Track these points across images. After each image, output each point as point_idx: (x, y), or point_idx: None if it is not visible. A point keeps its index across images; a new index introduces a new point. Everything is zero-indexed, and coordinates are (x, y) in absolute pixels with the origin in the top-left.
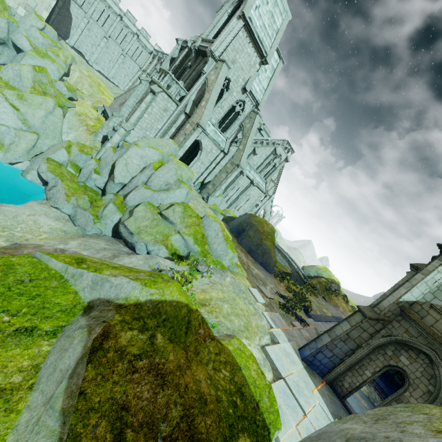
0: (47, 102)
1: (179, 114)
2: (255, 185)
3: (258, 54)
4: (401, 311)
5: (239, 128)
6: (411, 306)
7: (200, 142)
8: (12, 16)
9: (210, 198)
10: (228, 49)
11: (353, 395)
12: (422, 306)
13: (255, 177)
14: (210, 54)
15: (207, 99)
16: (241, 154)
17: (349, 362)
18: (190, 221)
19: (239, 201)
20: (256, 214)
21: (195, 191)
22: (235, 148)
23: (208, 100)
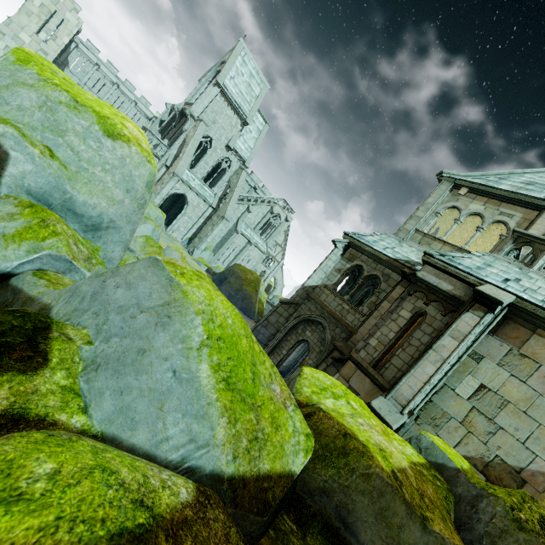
0: None
1: (161, 167)
2: (253, 244)
3: (239, 117)
4: (306, 294)
5: (227, 184)
6: (314, 290)
7: (185, 196)
8: None
9: (195, 251)
10: (207, 111)
11: None
12: (320, 288)
13: (252, 236)
14: (190, 114)
15: (185, 152)
16: (227, 207)
17: (271, 346)
18: (151, 250)
19: (237, 262)
20: (265, 282)
21: (180, 245)
22: None
23: (185, 153)
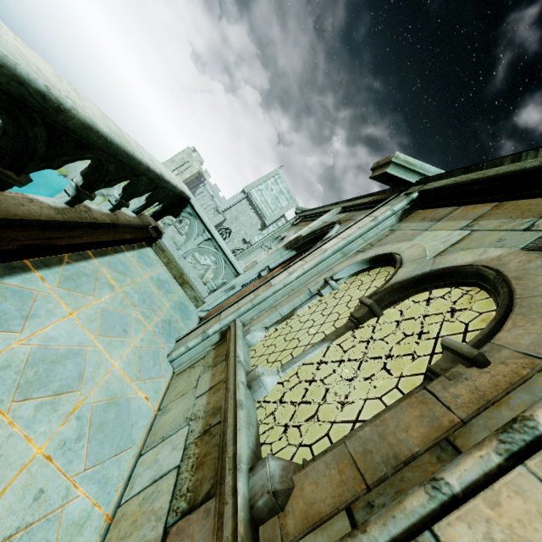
0: None
1: None
2: None
3: (260, 218)
4: None
5: None
6: None
7: None
8: None
9: None
10: (232, 209)
11: None
12: None
13: None
14: (216, 209)
15: None
16: None
17: None
18: None
19: None
20: None
21: None
22: None
23: None
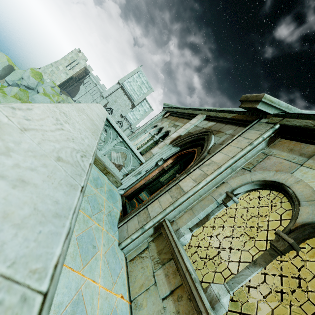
0: (17, 102)
1: None
2: None
3: (130, 101)
4: None
5: None
6: None
7: None
8: (43, 81)
9: None
10: (112, 95)
11: None
12: None
13: None
14: (101, 95)
15: None
16: None
17: None
18: None
19: None
20: None
21: None
22: None
23: None
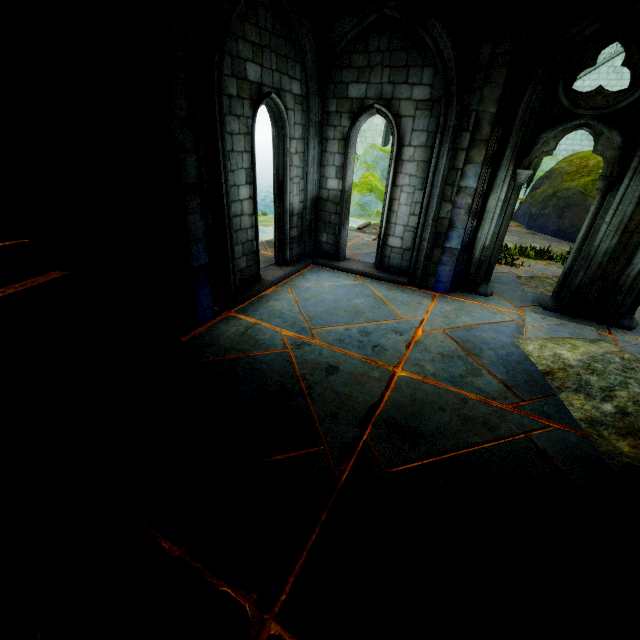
0: None
1: None
2: None
3: None
4: None
5: None
6: None
7: None
8: None
9: None
10: None
11: (386, 308)
12: None
13: None
14: None
15: None
16: None
17: None
18: None
19: None
20: None
21: None
22: (588, 77)
23: None
